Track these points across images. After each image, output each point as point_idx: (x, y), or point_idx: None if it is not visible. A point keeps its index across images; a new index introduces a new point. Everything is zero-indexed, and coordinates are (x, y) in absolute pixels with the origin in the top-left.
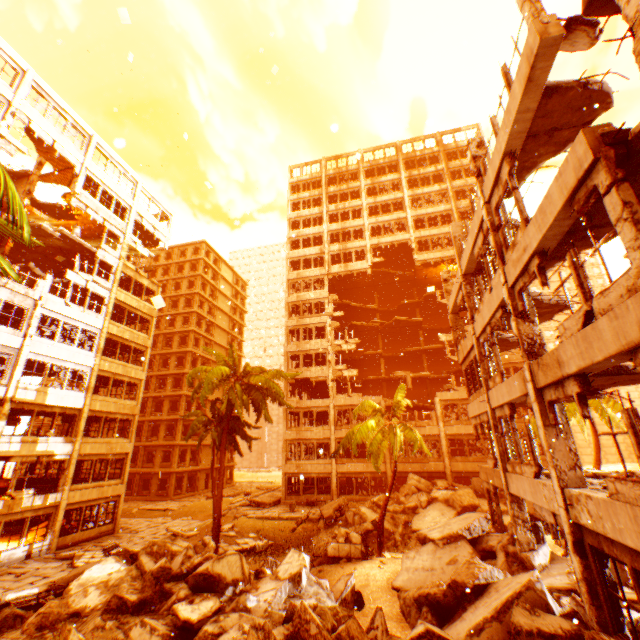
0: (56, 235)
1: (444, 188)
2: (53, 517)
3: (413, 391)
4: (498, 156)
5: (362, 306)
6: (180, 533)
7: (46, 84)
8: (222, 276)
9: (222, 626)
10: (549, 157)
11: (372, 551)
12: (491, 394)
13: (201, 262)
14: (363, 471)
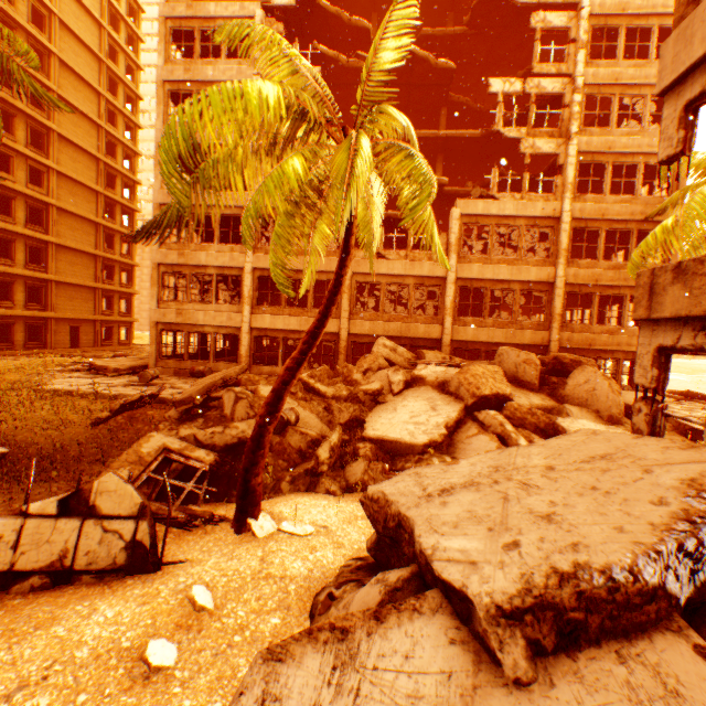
0: None
1: None
2: None
3: None
4: None
5: (342, 16)
6: None
7: None
8: None
9: None
10: None
11: None
12: None
13: None
14: (299, 330)
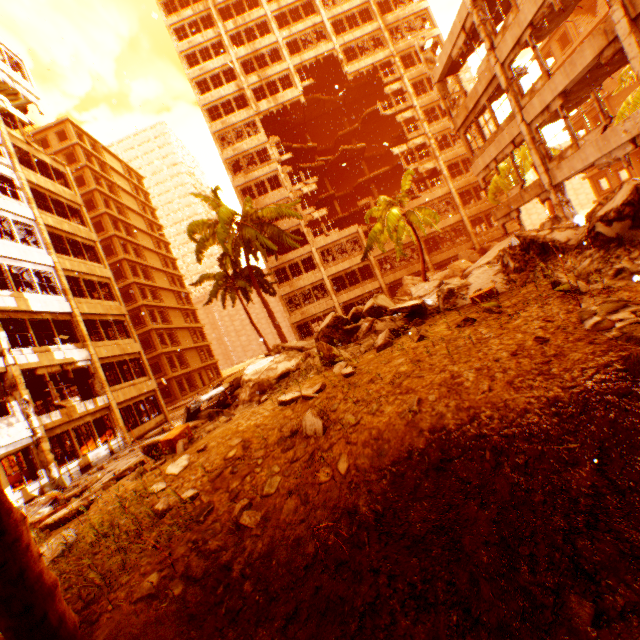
0: None
1: None
2: (111, 418)
3: None
4: None
5: (303, 147)
6: None
7: None
8: (111, 167)
9: (454, 285)
10: None
11: None
12: (529, 108)
13: (78, 149)
14: (362, 294)
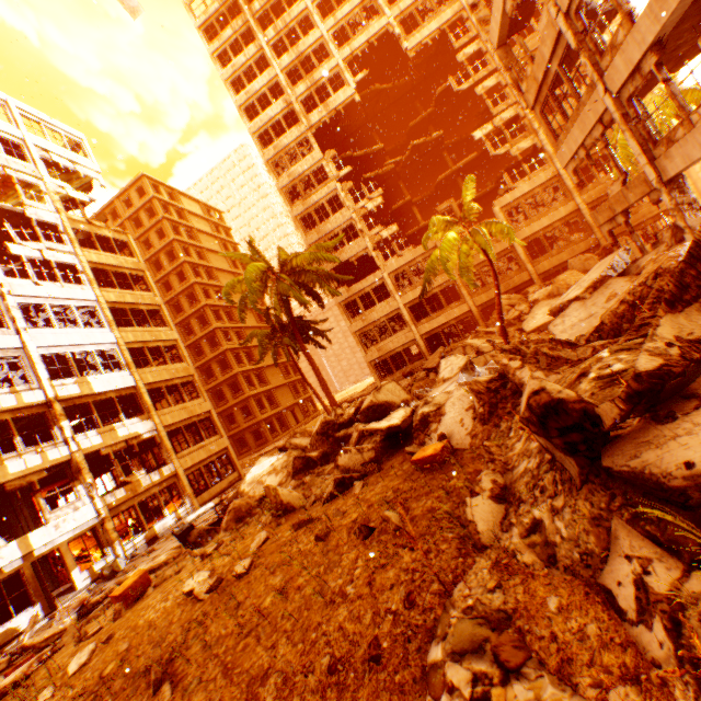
0: None
1: None
2: (179, 485)
3: None
4: None
5: (367, 153)
6: None
7: None
8: (189, 212)
9: (436, 404)
10: None
11: None
12: (611, 72)
13: (155, 203)
14: (447, 321)
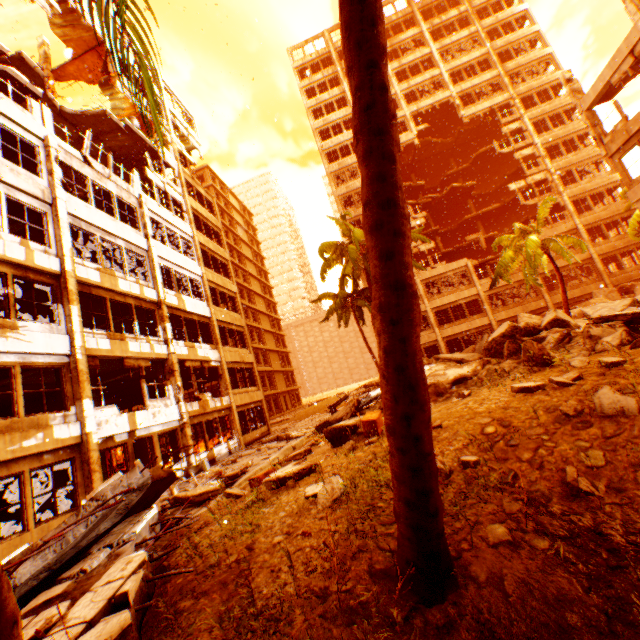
0: (121, 126)
1: (474, 31)
2: (230, 419)
3: None
4: None
5: (411, 185)
6: None
7: None
8: (232, 205)
9: None
10: None
11: None
12: None
13: (212, 190)
14: (467, 329)
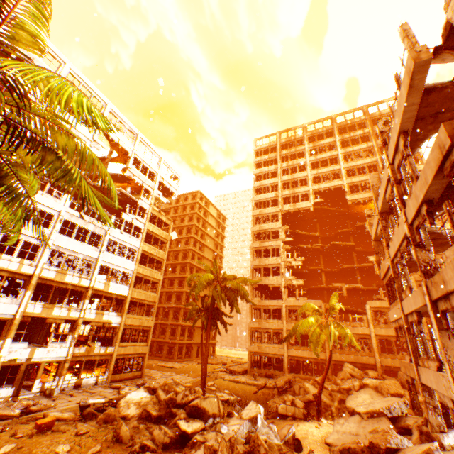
0: (118, 193)
1: (370, 145)
2: (109, 361)
3: (349, 299)
4: (395, 133)
5: (306, 233)
6: (180, 383)
7: (116, 109)
8: (210, 213)
9: (205, 437)
10: (437, 131)
11: (312, 416)
12: (403, 303)
13: (197, 204)
14: (308, 356)
